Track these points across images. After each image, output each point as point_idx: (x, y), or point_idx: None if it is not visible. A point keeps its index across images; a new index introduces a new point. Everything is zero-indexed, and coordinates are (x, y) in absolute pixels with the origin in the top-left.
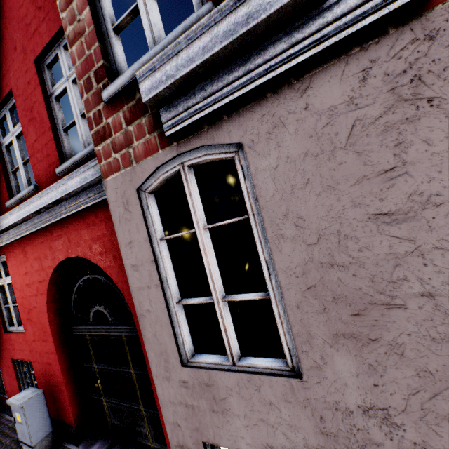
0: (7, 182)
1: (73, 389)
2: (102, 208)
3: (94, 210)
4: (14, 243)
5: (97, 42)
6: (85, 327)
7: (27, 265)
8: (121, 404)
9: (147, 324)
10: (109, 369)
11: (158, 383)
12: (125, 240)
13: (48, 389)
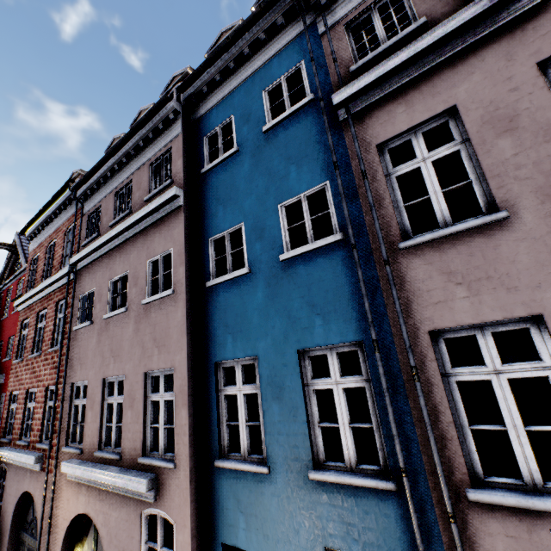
0: None
1: None
2: None
3: None
4: None
5: (5, 425)
6: None
7: None
8: None
9: None
10: None
11: None
12: None
13: None
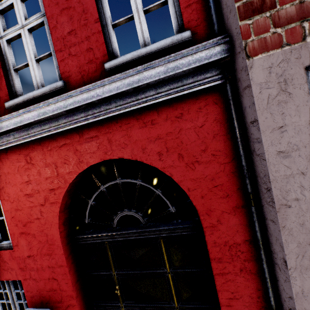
0: (6, 80)
1: (82, 301)
2: (170, 106)
3: (156, 109)
4: (10, 148)
5: None
6: (107, 234)
7: (29, 173)
8: (147, 306)
9: (291, 214)
10: (135, 273)
11: (295, 275)
12: (272, 124)
13: (46, 307)
